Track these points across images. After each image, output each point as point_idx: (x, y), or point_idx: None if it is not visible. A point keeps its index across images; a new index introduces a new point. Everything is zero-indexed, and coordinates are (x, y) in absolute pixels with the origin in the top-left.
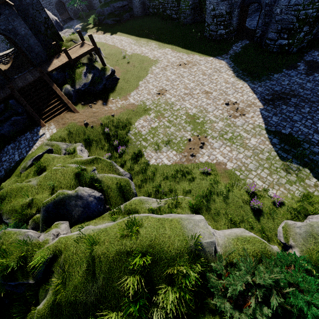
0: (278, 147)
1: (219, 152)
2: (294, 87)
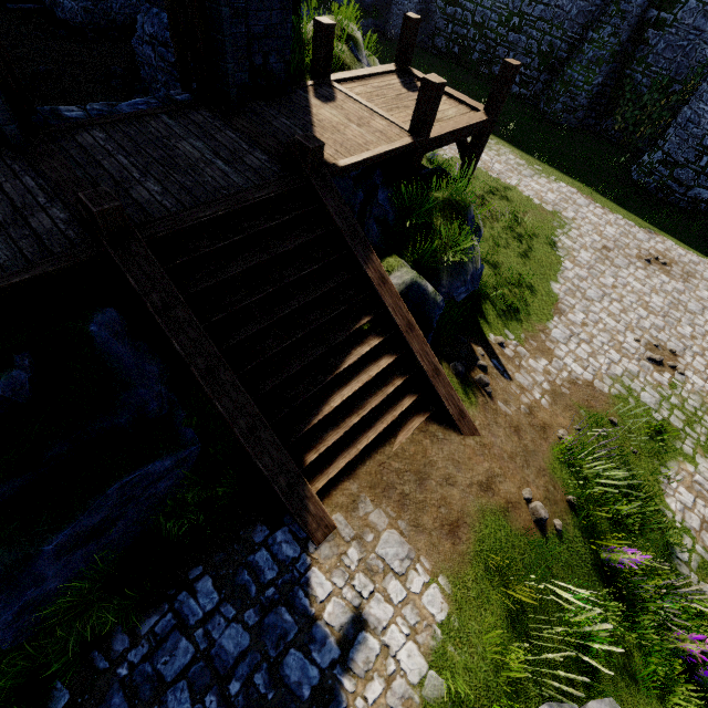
0: None
1: None
2: None
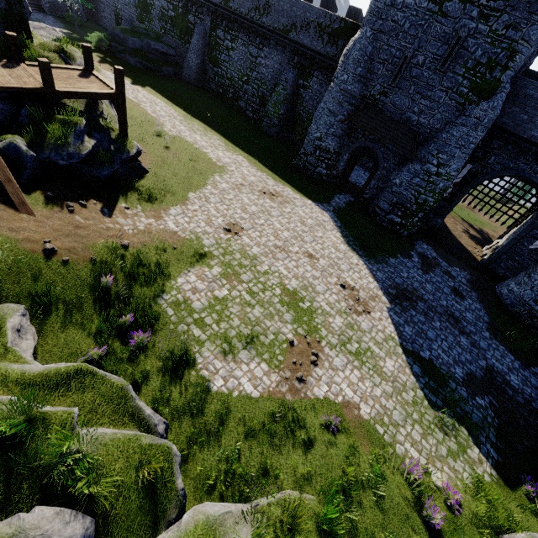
0: (423, 381)
1: (344, 378)
2: (415, 285)
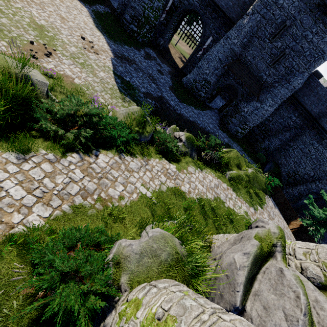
0: (120, 85)
1: (68, 68)
2: (136, 60)
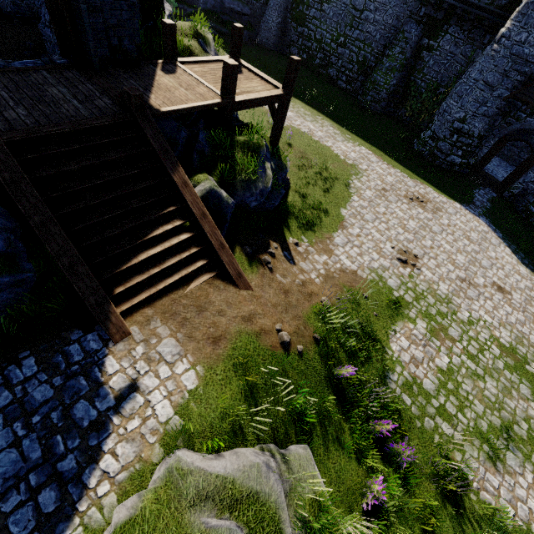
0: None
1: None
2: None
